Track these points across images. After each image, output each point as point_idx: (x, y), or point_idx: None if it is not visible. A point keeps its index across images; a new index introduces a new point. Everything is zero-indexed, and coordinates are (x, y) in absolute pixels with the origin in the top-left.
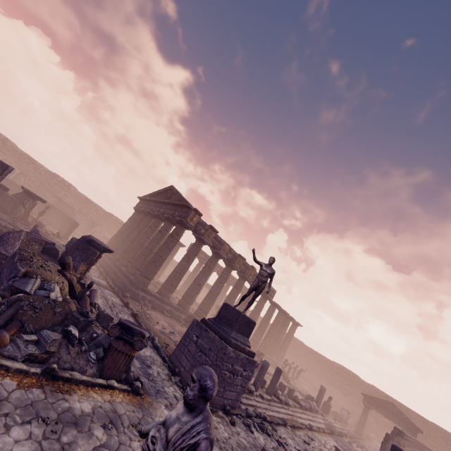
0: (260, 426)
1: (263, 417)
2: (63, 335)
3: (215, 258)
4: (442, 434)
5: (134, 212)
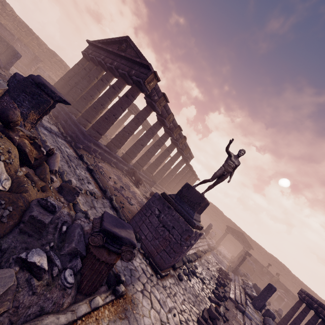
0: (192, 271)
1: (190, 260)
2: (21, 266)
3: (160, 125)
4: (258, 247)
5: (83, 57)
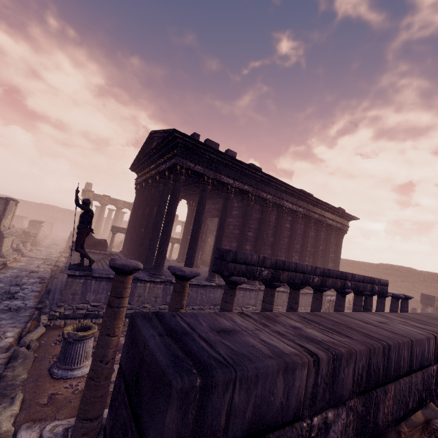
0: None
1: None
2: None
3: (118, 210)
4: None
5: None
